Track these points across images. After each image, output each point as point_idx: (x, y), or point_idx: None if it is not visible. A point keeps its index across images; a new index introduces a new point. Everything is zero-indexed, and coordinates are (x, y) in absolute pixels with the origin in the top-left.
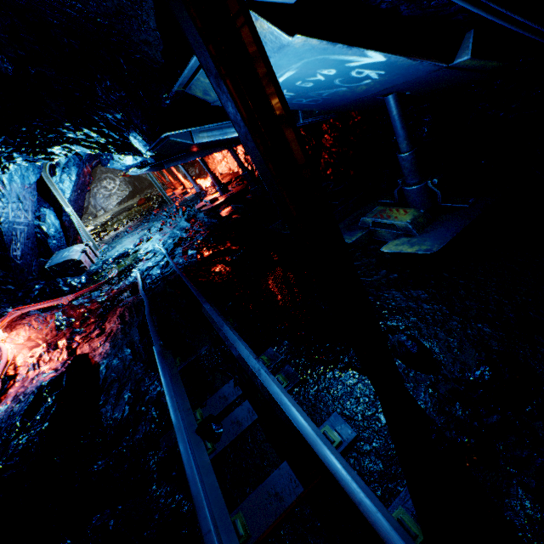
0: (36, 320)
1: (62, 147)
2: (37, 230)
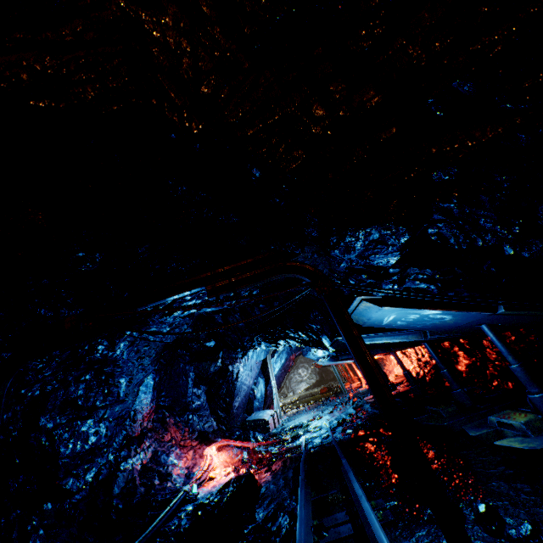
0: (233, 451)
1: (285, 340)
2: (251, 392)
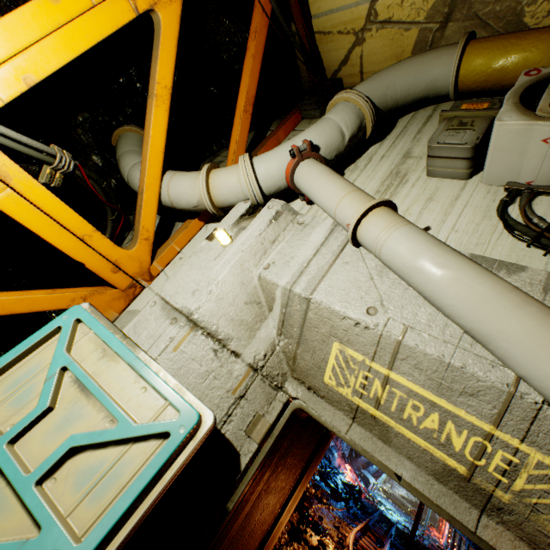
0: (353, 476)
1: None
2: None
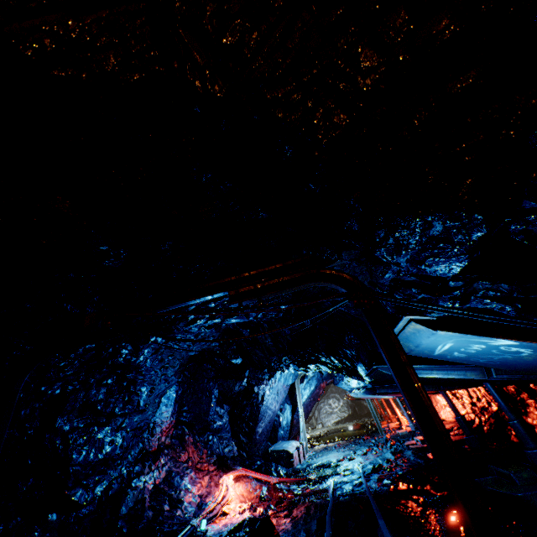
0: (251, 483)
1: (315, 365)
2: (276, 418)
